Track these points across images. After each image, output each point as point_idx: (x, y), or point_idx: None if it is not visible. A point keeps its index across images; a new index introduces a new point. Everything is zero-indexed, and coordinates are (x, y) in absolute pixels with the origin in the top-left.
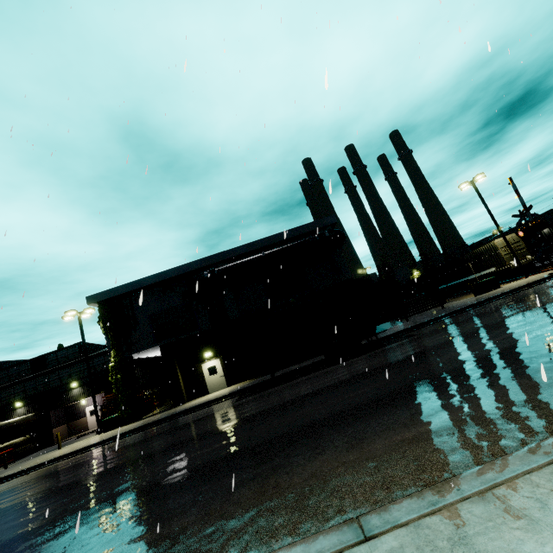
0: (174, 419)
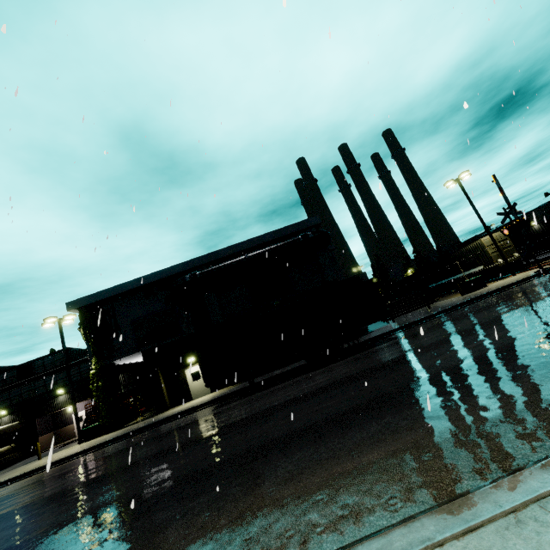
0: (151, 429)
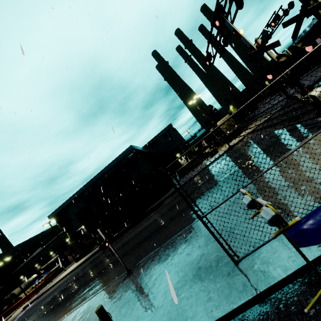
0: (91, 258)
